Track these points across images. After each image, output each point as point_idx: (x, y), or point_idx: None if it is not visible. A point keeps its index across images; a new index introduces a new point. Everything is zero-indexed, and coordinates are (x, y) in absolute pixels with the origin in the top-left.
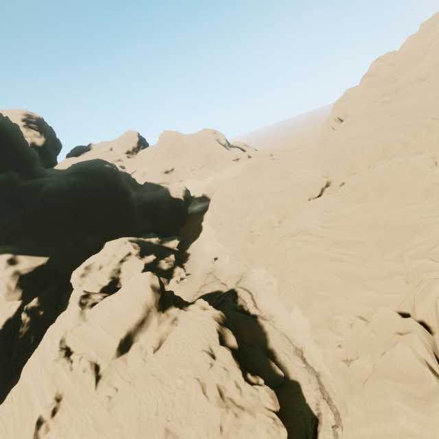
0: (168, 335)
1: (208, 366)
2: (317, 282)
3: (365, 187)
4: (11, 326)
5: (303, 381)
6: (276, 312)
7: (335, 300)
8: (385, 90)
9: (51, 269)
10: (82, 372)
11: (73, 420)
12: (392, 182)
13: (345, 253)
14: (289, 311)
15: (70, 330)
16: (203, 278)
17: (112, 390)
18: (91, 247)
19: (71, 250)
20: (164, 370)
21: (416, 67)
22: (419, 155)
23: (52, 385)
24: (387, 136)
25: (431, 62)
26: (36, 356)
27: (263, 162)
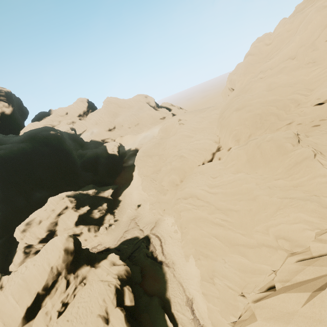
0: (75, 296)
1: None
2: (203, 242)
3: (242, 158)
4: None
5: None
6: (177, 259)
7: (215, 261)
8: (263, 68)
9: (2, 224)
10: None
11: None
12: (263, 156)
13: (224, 219)
14: (187, 260)
15: None
16: (127, 224)
17: None
18: (38, 201)
19: (20, 205)
20: None
21: (286, 47)
22: (284, 133)
23: None
24: (262, 109)
25: (298, 43)
26: None
27: (172, 126)
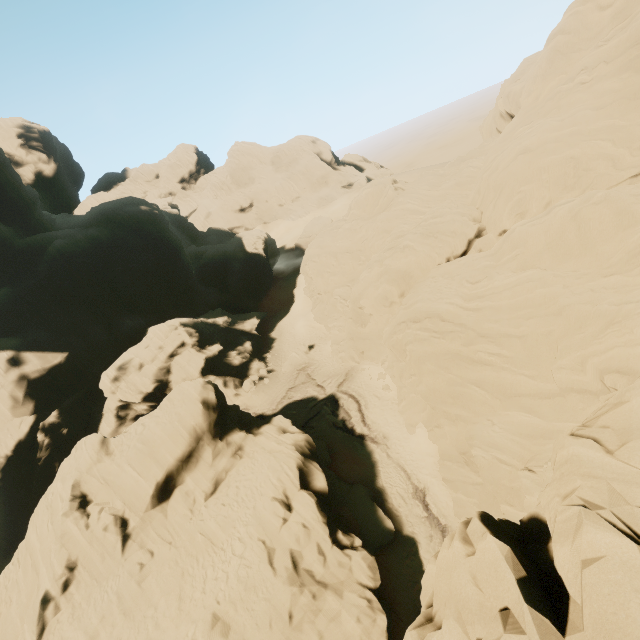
0: (228, 473)
1: (279, 523)
2: (451, 395)
3: (535, 243)
4: (25, 450)
5: (422, 538)
6: (392, 432)
7: (474, 424)
8: (588, 60)
9: (74, 370)
10: (102, 531)
11: (92, 597)
12: (581, 234)
13: (494, 353)
14: (411, 431)
15: (87, 469)
16: (292, 377)
17: (145, 555)
18: (130, 334)
19: (101, 339)
20: (217, 527)
21: None
22: (632, 186)
23: (62, 550)
24: (582, 148)
25: None
26: (43, 505)
27: (380, 194)
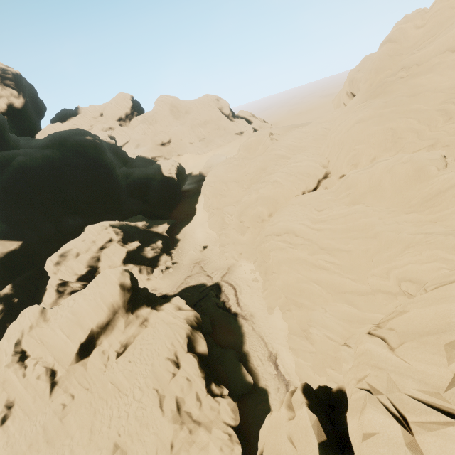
0: (135, 338)
1: (170, 376)
2: (298, 289)
3: (362, 186)
4: None
5: (272, 389)
6: (257, 312)
7: (313, 310)
8: (406, 62)
9: (26, 254)
10: (36, 379)
11: (23, 429)
12: (393, 183)
13: (330, 261)
14: (270, 312)
15: (28, 331)
16: (189, 268)
17: (67, 398)
18: (71, 230)
19: (49, 233)
20: (124, 378)
21: (447, 33)
22: (428, 153)
23: (2, 392)
24: (398, 122)
25: None
26: None
27: (261, 142)
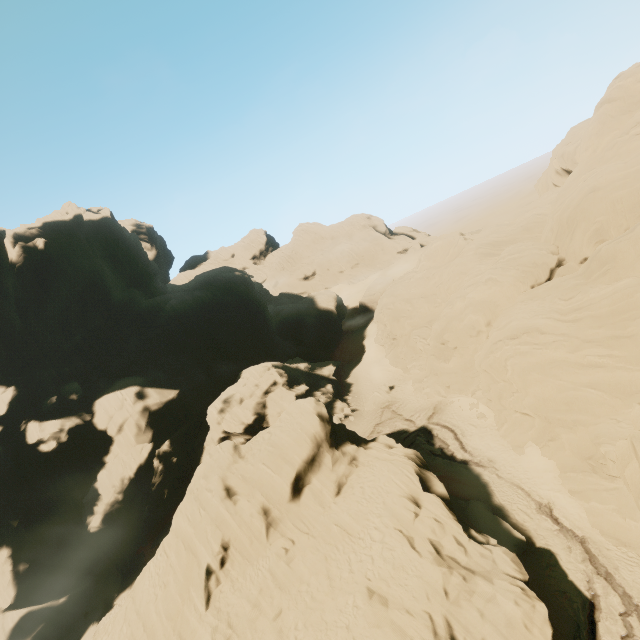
0: (347, 479)
1: (412, 515)
2: (563, 401)
3: (625, 256)
4: (142, 474)
5: (559, 550)
6: (497, 455)
7: (596, 425)
8: (639, 117)
9: (182, 406)
10: (249, 517)
11: (247, 574)
12: None
13: (605, 354)
14: (520, 451)
15: (227, 467)
16: (376, 415)
17: (287, 541)
18: (224, 377)
19: (202, 381)
20: (351, 520)
21: None
22: None
23: (216, 530)
24: None
25: None
26: (190, 498)
27: (450, 245)
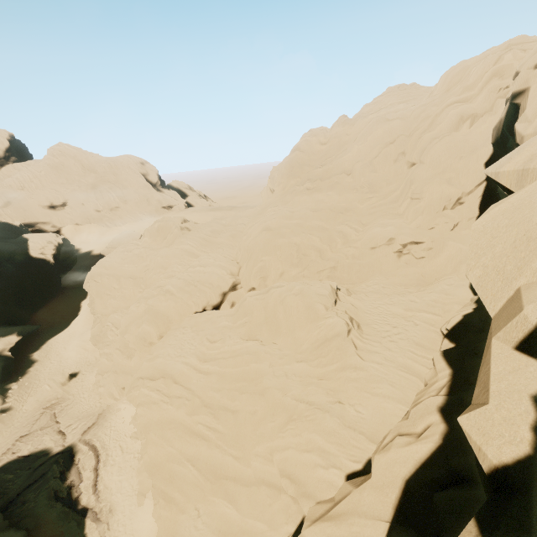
0: None
1: None
2: (169, 473)
3: (258, 315)
4: None
5: None
6: (121, 501)
7: (183, 514)
8: (312, 174)
9: None
10: None
11: None
12: (287, 317)
13: (212, 427)
14: (140, 501)
15: None
16: (31, 419)
17: None
18: None
19: None
20: None
21: (343, 156)
22: (319, 285)
23: None
24: (302, 238)
25: (356, 155)
26: None
27: (169, 229)
